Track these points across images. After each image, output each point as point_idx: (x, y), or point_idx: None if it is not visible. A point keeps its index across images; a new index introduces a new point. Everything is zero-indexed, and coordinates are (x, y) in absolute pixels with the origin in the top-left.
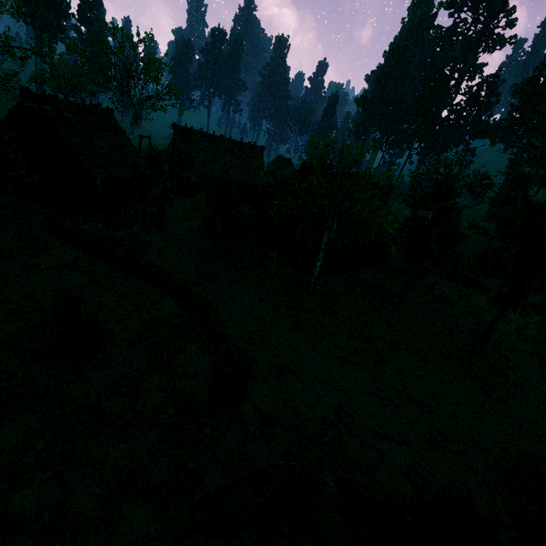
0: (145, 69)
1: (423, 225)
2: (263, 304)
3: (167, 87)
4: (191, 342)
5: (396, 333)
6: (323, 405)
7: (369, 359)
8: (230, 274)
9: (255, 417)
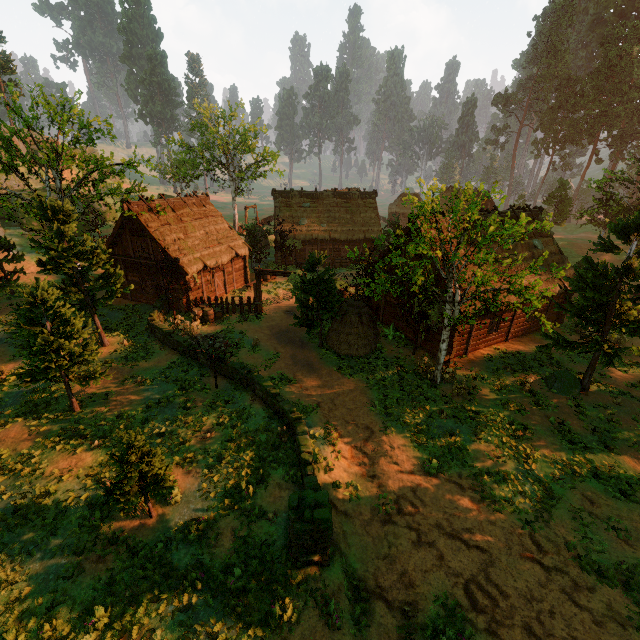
0: (241, 140)
1: (607, 275)
2: (370, 407)
3: (263, 153)
4: (275, 467)
5: (575, 445)
6: (446, 573)
7: (526, 493)
8: (333, 364)
9: (344, 587)
